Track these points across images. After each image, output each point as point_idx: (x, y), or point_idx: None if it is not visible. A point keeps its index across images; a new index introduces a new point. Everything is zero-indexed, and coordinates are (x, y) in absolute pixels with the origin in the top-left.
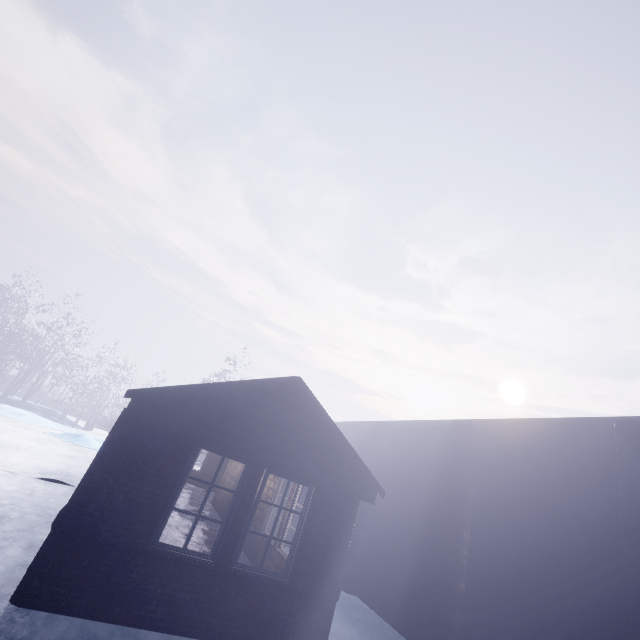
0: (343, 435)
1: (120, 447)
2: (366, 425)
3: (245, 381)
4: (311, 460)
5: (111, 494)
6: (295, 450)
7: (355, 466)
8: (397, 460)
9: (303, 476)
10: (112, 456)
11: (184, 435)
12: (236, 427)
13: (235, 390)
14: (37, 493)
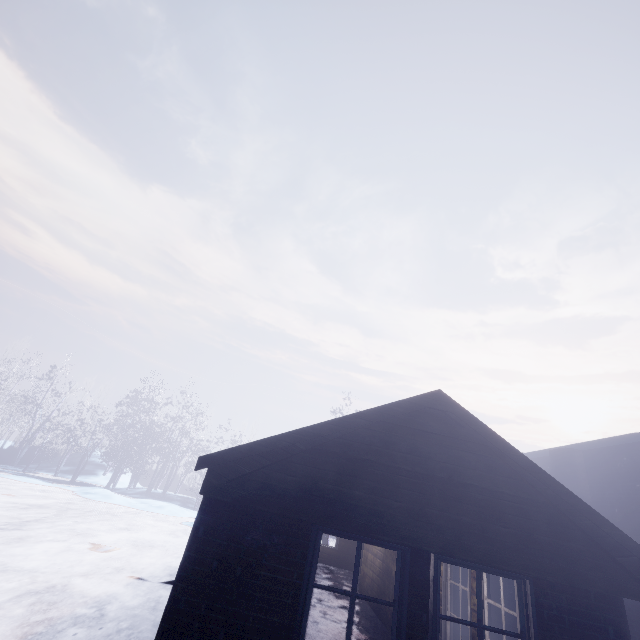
0: (549, 475)
1: (208, 548)
2: (534, 457)
3: (360, 413)
4: (508, 530)
5: (206, 631)
6: (473, 515)
7: (594, 531)
8: (615, 503)
9: (506, 564)
10: (199, 564)
11: (290, 516)
12: (366, 490)
13: (349, 430)
14: (162, 605)
